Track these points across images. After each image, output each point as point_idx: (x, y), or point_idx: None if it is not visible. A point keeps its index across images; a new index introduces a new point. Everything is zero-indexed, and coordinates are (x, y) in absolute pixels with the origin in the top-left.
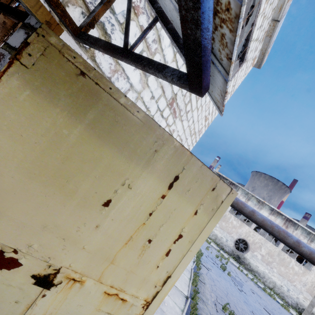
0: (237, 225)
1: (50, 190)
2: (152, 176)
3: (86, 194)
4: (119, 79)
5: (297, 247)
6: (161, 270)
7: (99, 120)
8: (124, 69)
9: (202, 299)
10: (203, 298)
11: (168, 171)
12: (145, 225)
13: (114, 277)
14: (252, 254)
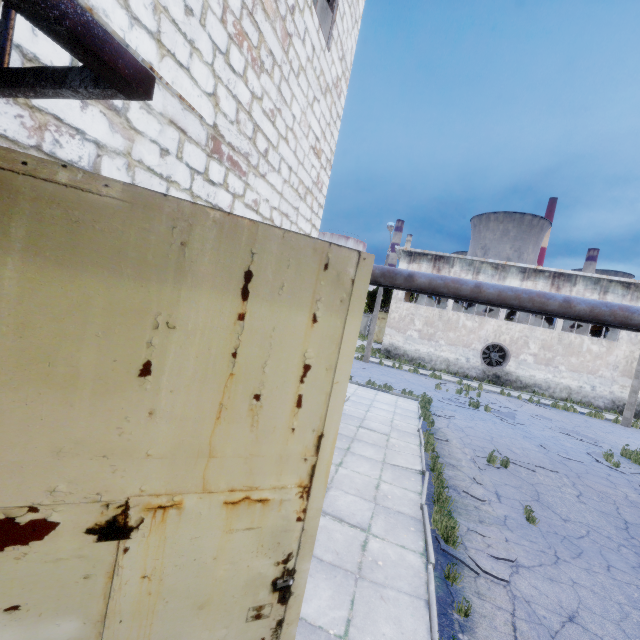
0: (475, 326)
1: (29, 392)
2: (202, 292)
3: (98, 371)
4: (62, 141)
5: (568, 311)
6: (302, 433)
7: (40, 233)
8: (58, 115)
9: (450, 465)
10: (451, 462)
11: (226, 270)
12: (236, 375)
13: (227, 475)
14: (517, 362)
